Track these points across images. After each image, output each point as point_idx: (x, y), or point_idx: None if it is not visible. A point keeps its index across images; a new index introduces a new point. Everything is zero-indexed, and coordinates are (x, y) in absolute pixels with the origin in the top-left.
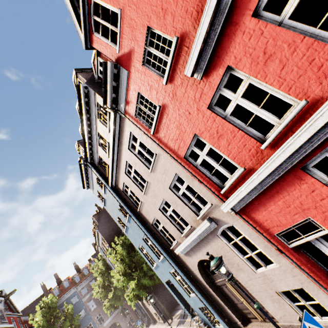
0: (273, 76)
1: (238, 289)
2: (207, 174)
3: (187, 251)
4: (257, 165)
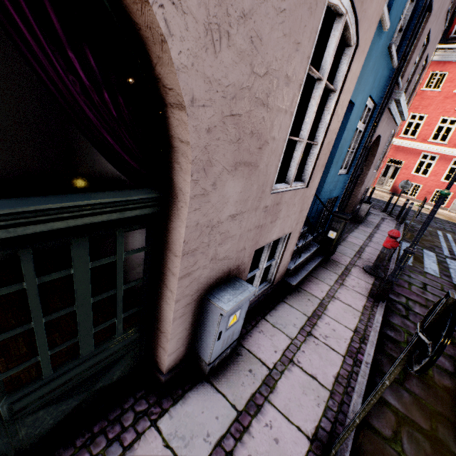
0: (455, 134)
1: None
2: (405, 127)
3: None
4: (419, 142)
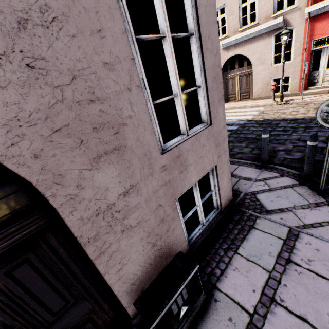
0: None
1: (241, 81)
2: None
3: (229, 46)
4: None
